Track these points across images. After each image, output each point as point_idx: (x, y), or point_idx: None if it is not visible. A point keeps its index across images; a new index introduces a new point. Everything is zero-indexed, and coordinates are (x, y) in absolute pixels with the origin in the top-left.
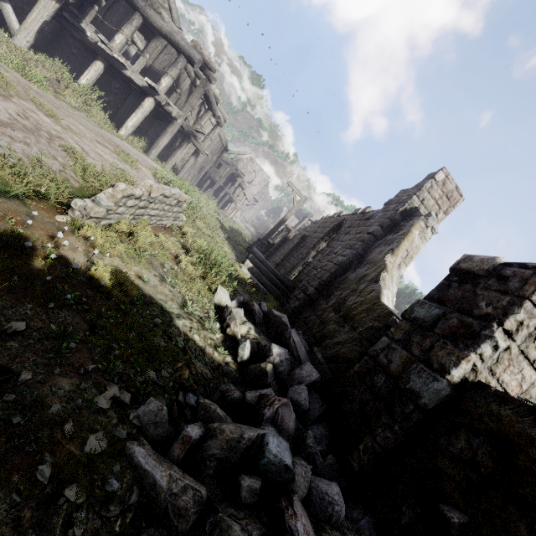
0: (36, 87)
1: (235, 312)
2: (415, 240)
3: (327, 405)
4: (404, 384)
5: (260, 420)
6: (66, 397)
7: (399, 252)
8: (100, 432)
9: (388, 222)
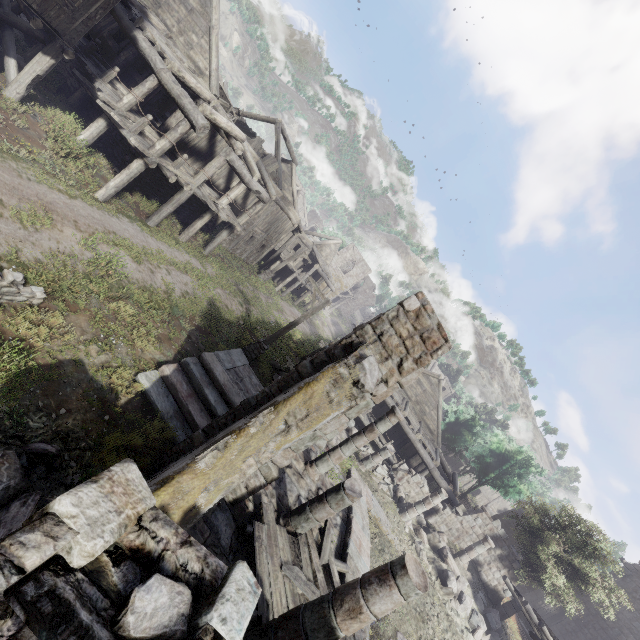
0: None
1: None
2: (318, 396)
3: None
4: None
5: None
6: None
7: (284, 409)
8: None
9: (322, 356)
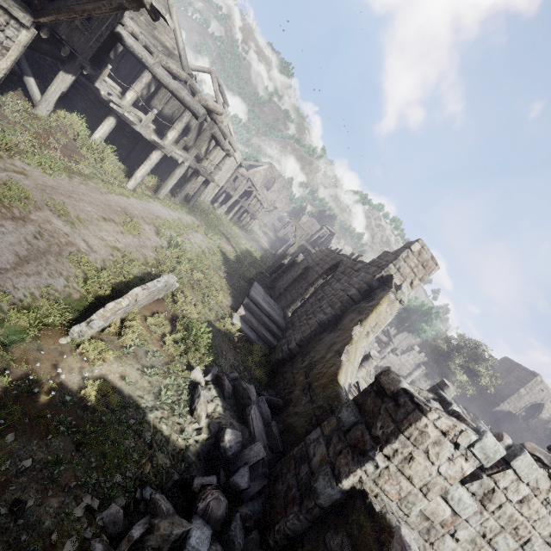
0: (52, 178)
1: (204, 394)
2: (383, 313)
3: (269, 480)
4: (313, 482)
5: (195, 511)
6: (55, 513)
7: (367, 324)
8: (75, 536)
9: (365, 287)
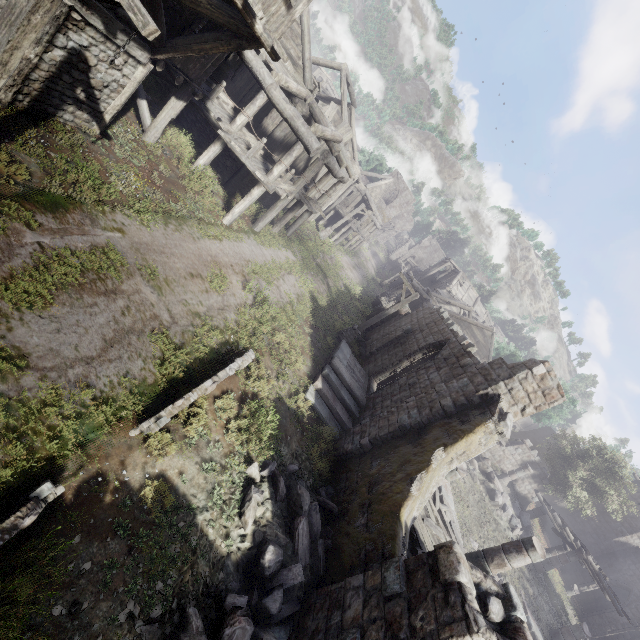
0: (148, 231)
1: (256, 497)
2: (475, 443)
3: (301, 607)
4: None
5: (222, 634)
6: (103, 616)
7: (452, 451)
8: None
9: (463, 401)
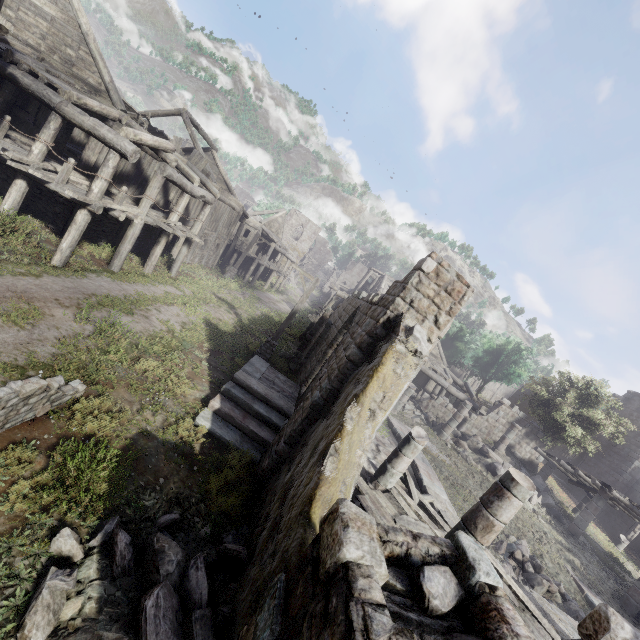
0: None
1: (54, 586)
2: (389, 377)
3: None
4: None
5: None
6: None
7: (366, 399)
8: None
9: (367, 340)
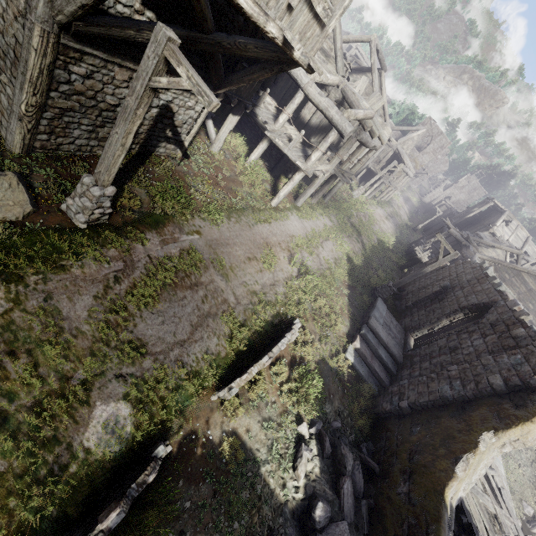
0: (217, 228)
1: (306, 454)
2: (533, 433)
3: None
4: None
5: None
6: None
7: (504, 437)
8: None
9: (516, 382)
